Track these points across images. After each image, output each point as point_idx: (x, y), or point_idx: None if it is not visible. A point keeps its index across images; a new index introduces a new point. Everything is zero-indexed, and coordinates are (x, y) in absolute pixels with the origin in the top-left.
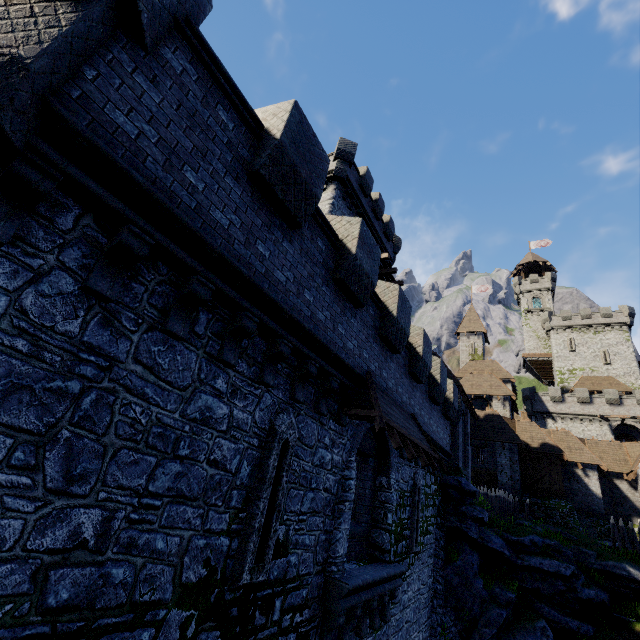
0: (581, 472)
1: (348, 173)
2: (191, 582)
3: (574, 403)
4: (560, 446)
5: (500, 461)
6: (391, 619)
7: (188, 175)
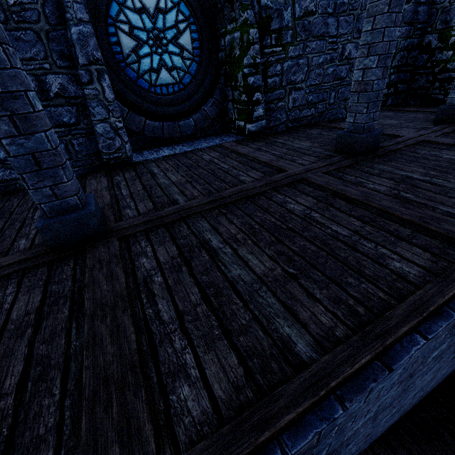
0: None
1: None
2: None
3: None
4: None
5: None
6: None
7: None
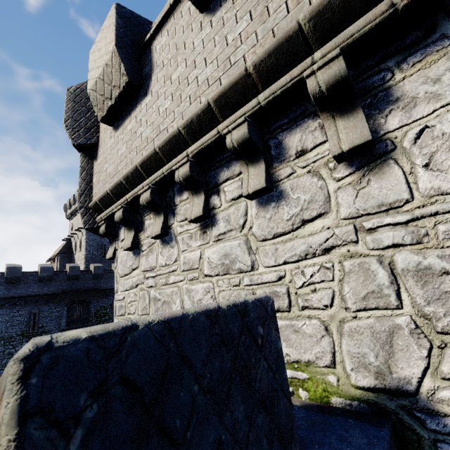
0: None
1: None
2: (19, 334)
3: None
4: None
5: None
6: None
7: None
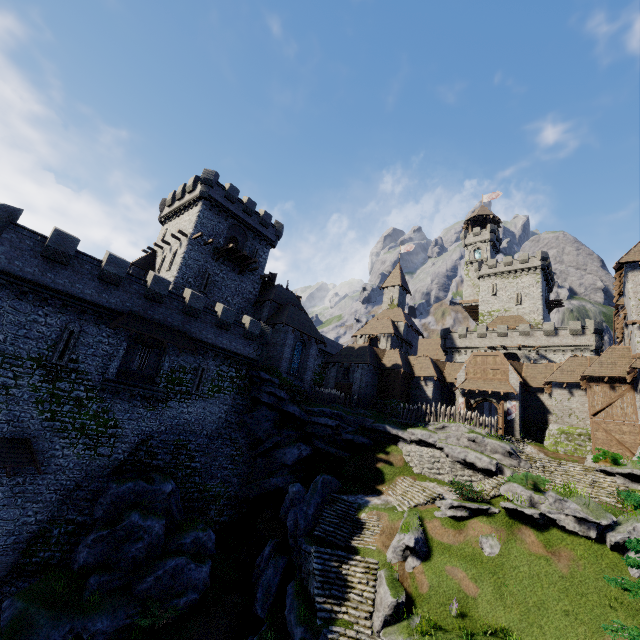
0: (424, 383)
1: (211, 193)
2: (34, 357)
3: (475, 338)
4: (417, 367)
5: (356, 376)
6: (166, 412)
7: (16, 263)
